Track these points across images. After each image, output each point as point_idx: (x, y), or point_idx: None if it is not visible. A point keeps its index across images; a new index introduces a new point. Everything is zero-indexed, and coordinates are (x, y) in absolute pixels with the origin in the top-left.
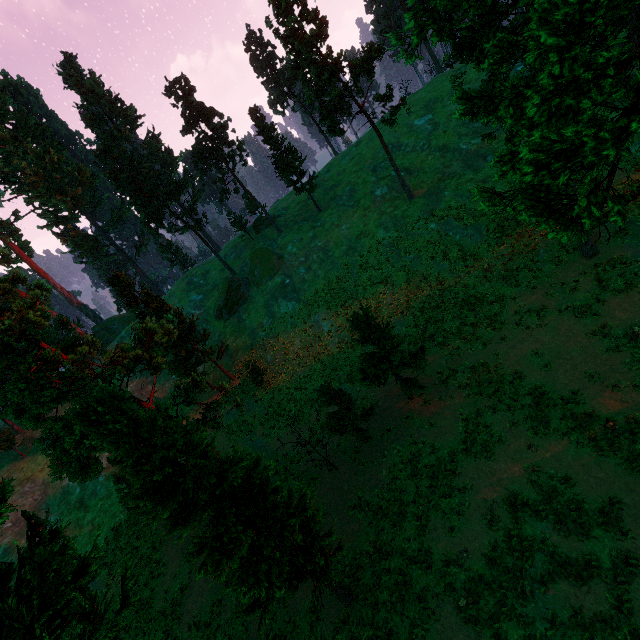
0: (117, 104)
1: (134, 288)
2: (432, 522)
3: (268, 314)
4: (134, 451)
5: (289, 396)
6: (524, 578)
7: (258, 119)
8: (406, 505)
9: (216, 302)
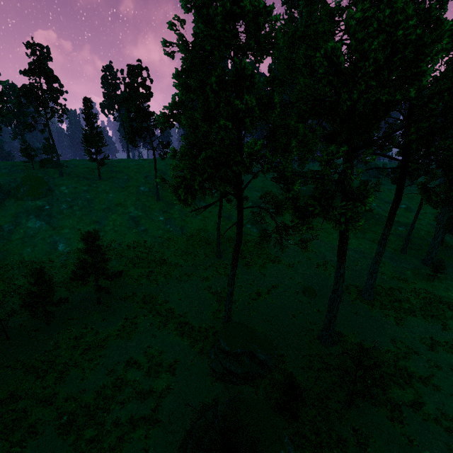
0: None
1: None
2: (70, 375)
3: (13, 222)
4: None
5: None
6: (113, 401)
7: (88, 106)
8: (57, 364)
9: None
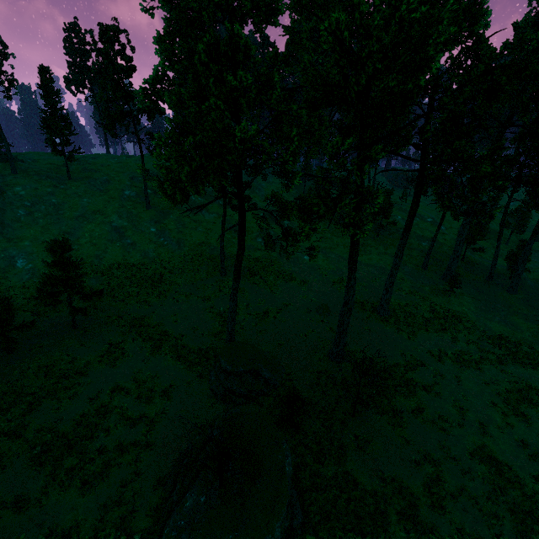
0: None
1: None
2: (43, 406)
3: None
4: None
5: None
6: (97, 429)
7: (46, 78)
8: (24, 395)
9: None
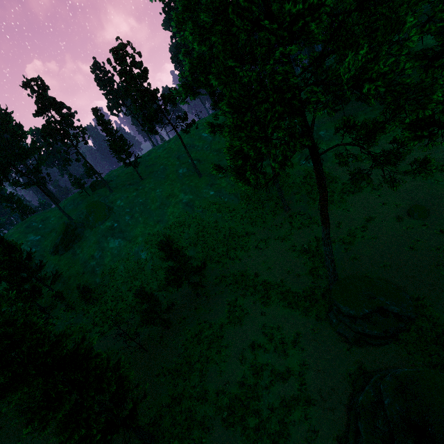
0: None
1: None
2: (209, 371)
3: (99, 248)
4: None
5: (113, 307)
6: (258, 388)
7: (98, 116)
8: (193, 364)
9: (53, 241)
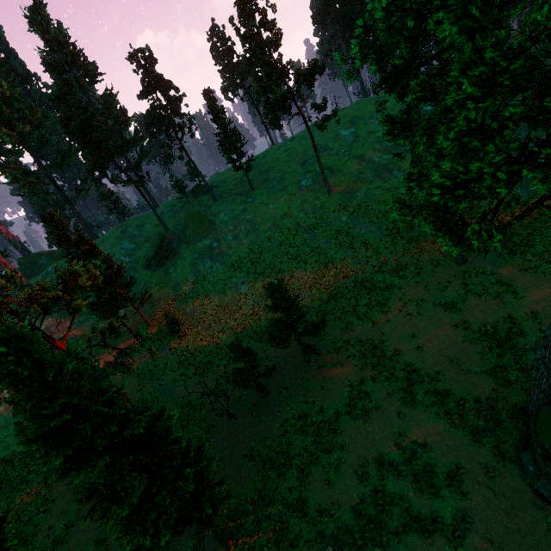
0: (80, 57)
1: (67, 229)
2: (312, 474)
3: (193, 271)
4: (34, 394)
5: (202, 347)
6: (383, 529)
7: (210, 100)
8: (292, 457)
9: (147, 253)
